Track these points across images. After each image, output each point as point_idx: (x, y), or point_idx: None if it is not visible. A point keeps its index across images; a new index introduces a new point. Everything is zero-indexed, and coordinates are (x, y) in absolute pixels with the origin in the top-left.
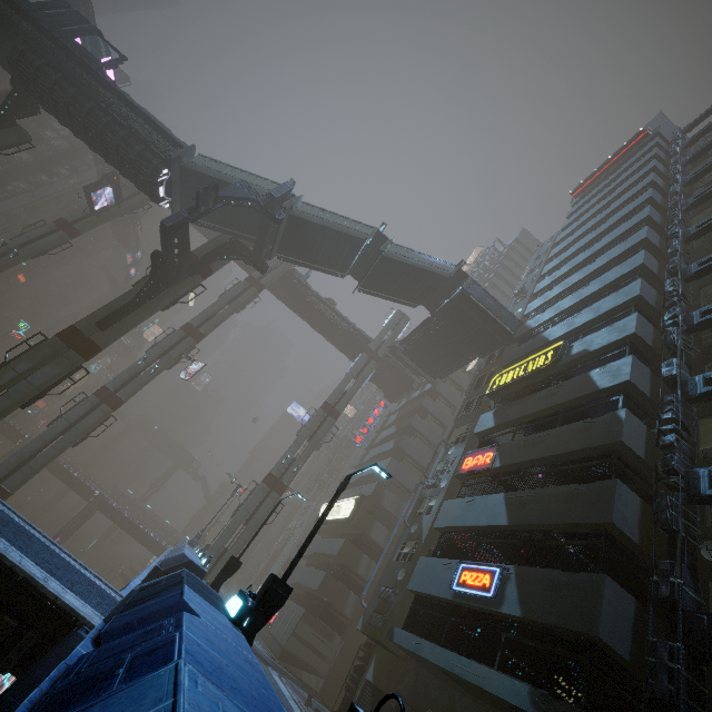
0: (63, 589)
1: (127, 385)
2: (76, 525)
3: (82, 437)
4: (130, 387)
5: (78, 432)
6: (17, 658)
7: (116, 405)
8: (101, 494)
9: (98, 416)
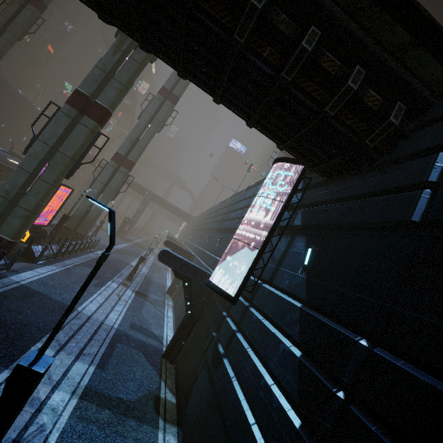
0: (406, 70)
1: (177, 85)
2: (142, 209)
3: (161, 126)
4: (180, 87)
5: (158, 121)
6: (396, 123)
7: (175, 101)
8: (150, 192)
9: (166, 110)
